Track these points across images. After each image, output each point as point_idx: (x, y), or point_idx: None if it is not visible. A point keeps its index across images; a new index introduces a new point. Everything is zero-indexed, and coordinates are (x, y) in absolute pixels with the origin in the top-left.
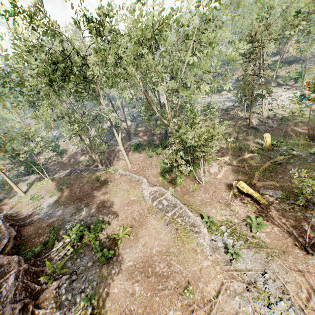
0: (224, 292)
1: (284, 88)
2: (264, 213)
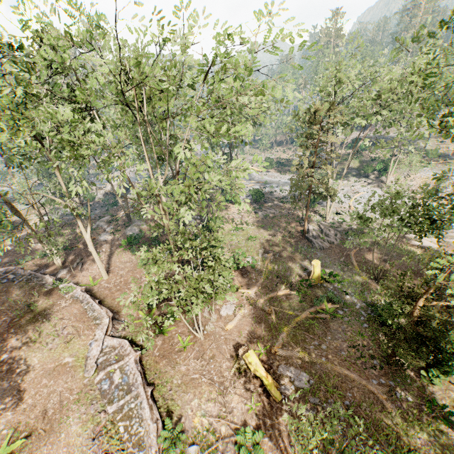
0: None
1: (364, 182)
2: (271, 419)
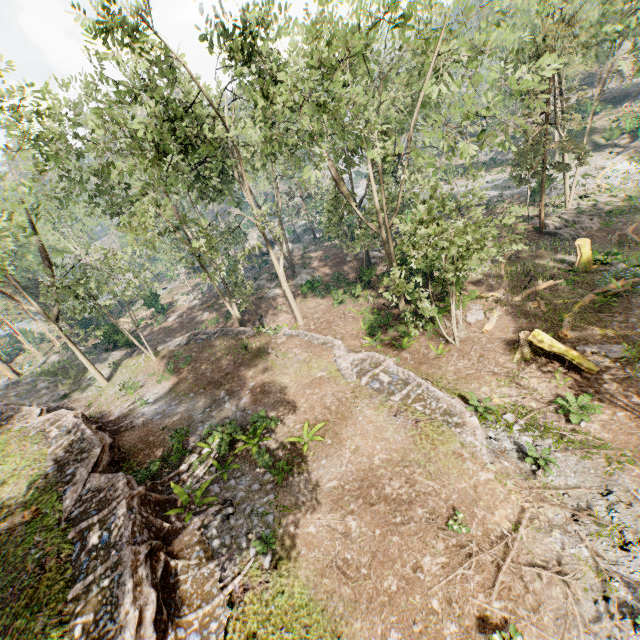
0: (528, 523)
1: (608, 153)
2: (592, 387)
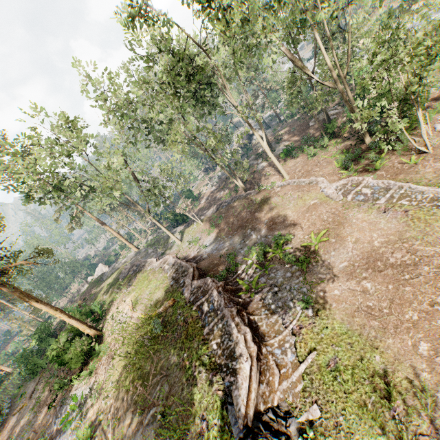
0: None
1: None
2: None
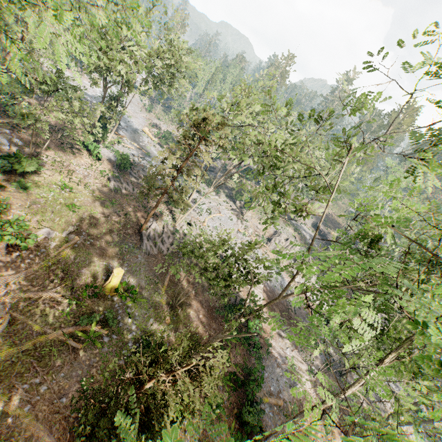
0: None
1: (230, 205)
2: None
